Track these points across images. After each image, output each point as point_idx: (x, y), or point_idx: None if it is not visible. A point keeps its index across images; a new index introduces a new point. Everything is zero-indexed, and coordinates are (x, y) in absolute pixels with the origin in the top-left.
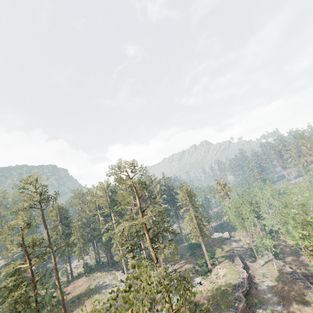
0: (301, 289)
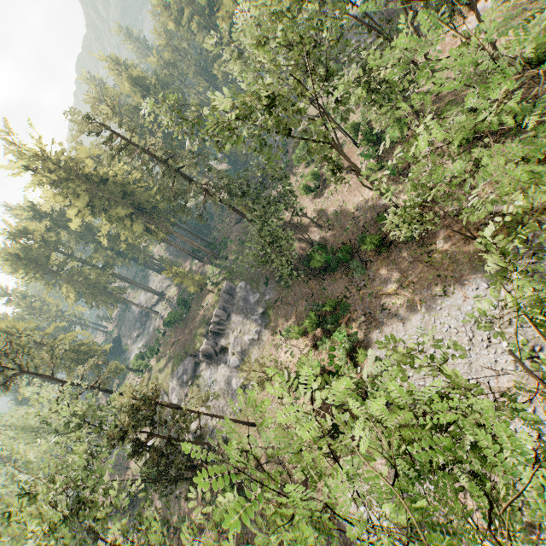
0: None
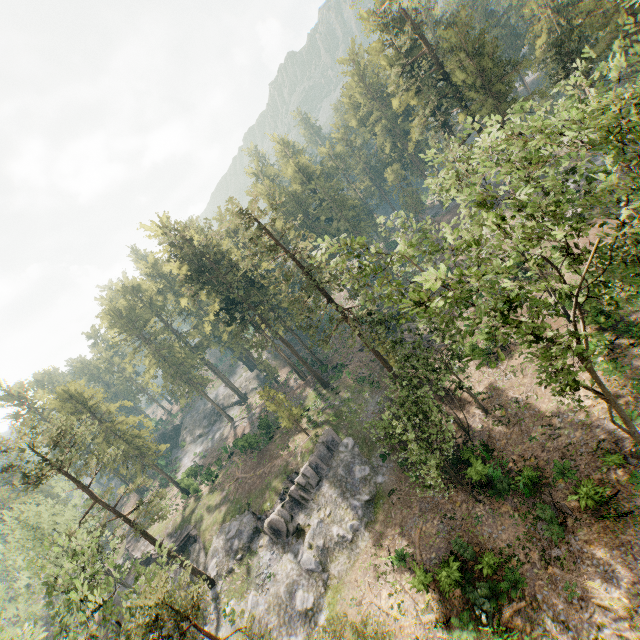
0: None
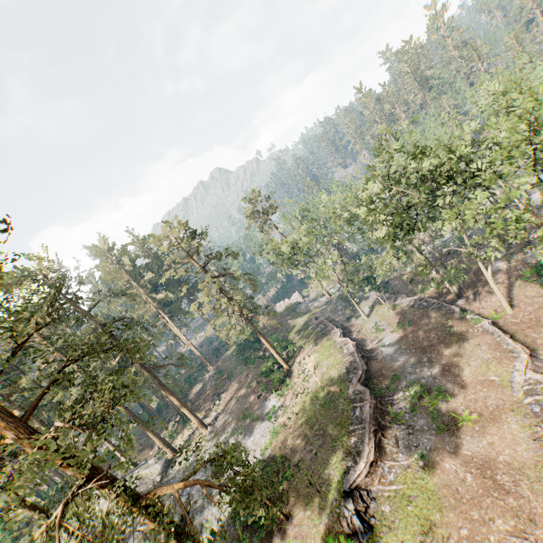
0: (441, 320)
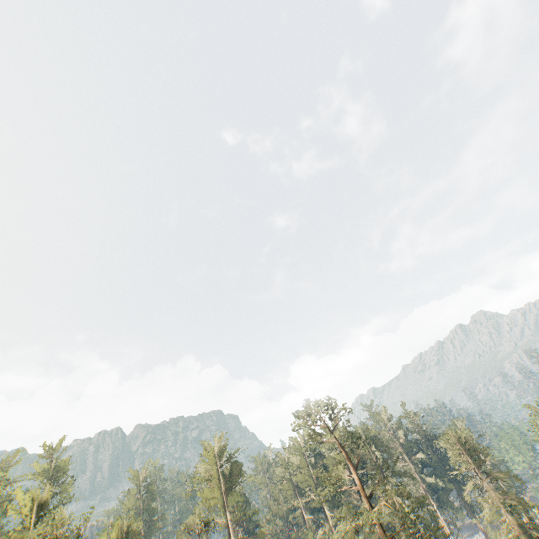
0: None
